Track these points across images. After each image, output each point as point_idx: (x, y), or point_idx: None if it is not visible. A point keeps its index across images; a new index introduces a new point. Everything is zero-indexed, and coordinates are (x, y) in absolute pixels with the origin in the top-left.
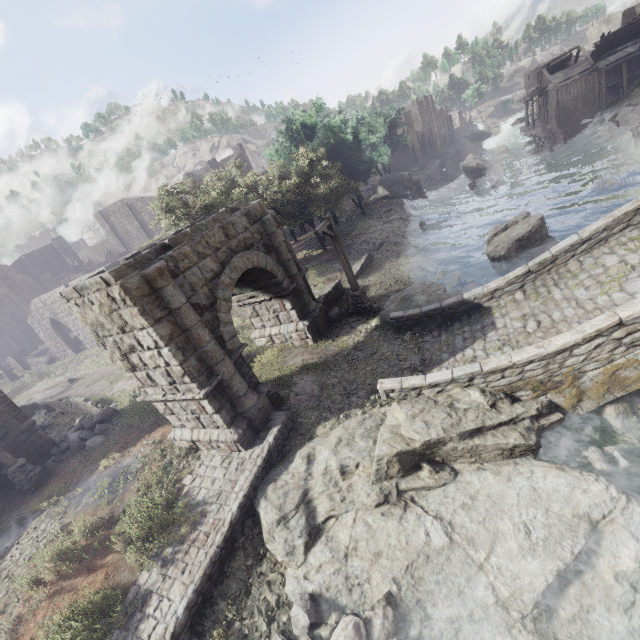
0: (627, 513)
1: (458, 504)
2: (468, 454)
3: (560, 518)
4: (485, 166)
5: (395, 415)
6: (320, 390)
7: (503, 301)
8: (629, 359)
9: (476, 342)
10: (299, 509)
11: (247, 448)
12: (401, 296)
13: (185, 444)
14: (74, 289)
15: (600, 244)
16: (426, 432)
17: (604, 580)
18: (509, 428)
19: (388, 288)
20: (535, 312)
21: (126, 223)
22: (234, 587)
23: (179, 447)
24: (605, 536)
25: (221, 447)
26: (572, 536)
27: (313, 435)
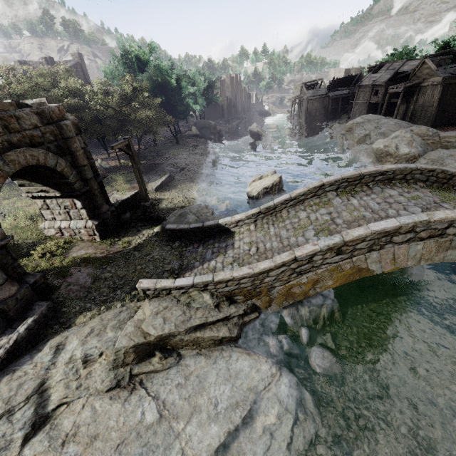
0: (278, 384)
1: (174, 384)
2: (191, 343)
3: (239, 391)
4: (262, 134)
5: (145, 310)
6: (92, 282)
7: (243, 229)
8: (298, 282)
9: (219, 256)
10: (30, 400)
11: None
12: (180, 212)
13: None
14: None
15: (300, 203)
16: (161, 327)
17: (256, 433)
18: (223, 323)
19: (177, 203)
20: (258, 241)
21: None
22: None
23: None
24: (263, 401)
25: None
26: (243, 404)
27: (72, 324)
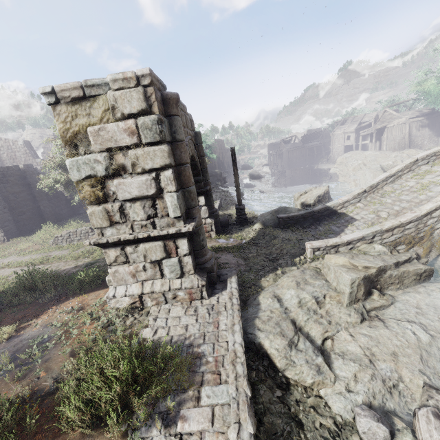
0: None
1: (414, 312)
2: (397, 280)
3: None
4: (262, 176)
5: (332, 262)
6: (244, 260)
7: (350, 209)
8: None
9: (349, 227)
10: (299, 334)
11: (209, 297)
12: (274, 210)
13: (125, 303)
14: (80, 84)
15: (398, 179)
16: (373, 263)
17: None
18: (410, 264)
19: (246, 215)
20: (379, 209)
21: None
22: (279, 423)
23: (114, 309)
24: None
25: (179, 298)
26: None
27: (261, 287)
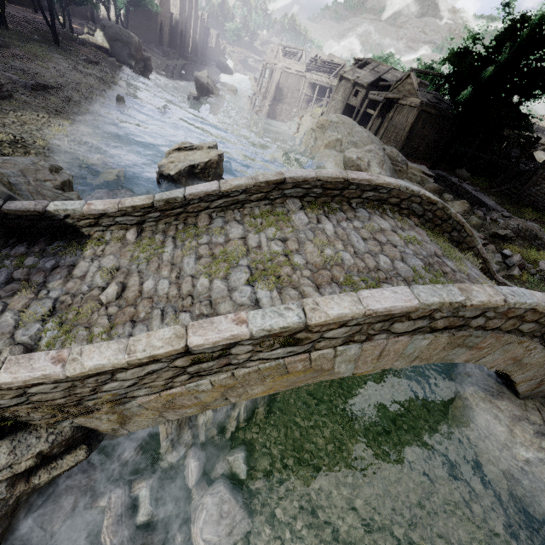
0: None
1: None
2: None
3: None
4: (214, 90)
5: None
6: None
7: (110, 234)
8: (190, 389)
9: (21, 293)
10: None
11: None
12: None
13: None
14: None
15: (236, 206)
16: None
17: None
18: None
19: None
20: (131, 269)
21: None
22: None
23: None
24: None
25: None
26: None
27: None
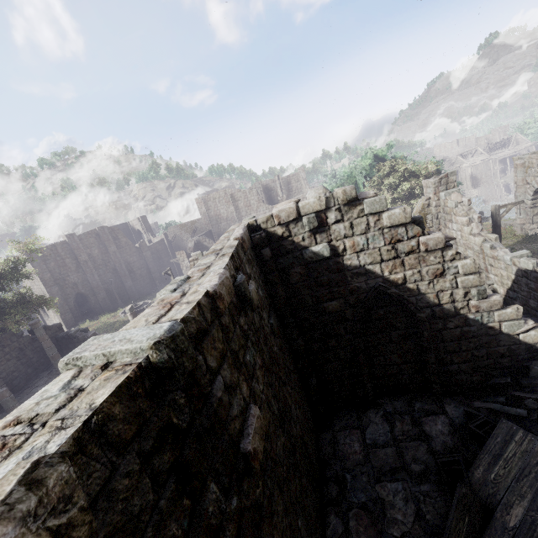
0: None
1: None
2: None
3: None
4: None
5: None
6: None
7: None
8: None
9: None
10: None
11: None
12: None
13: None
14: None
15: None
16: None
17: None
18: None
19: None
20: None
21: (221, 208)
22: None
23: None
24: None
25: None
26: None
27: None
